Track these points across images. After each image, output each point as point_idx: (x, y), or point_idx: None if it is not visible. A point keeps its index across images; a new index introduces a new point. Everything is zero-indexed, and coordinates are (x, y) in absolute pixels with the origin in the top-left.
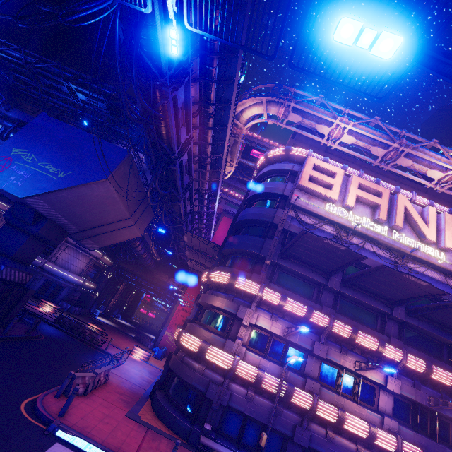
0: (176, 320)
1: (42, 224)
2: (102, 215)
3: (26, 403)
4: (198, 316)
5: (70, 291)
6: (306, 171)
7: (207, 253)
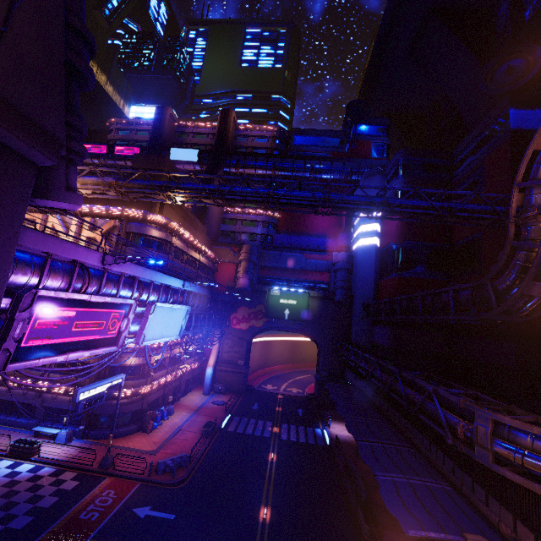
0: None
1: None
2: None
3: None
4: None
5: None
6: None
7: None
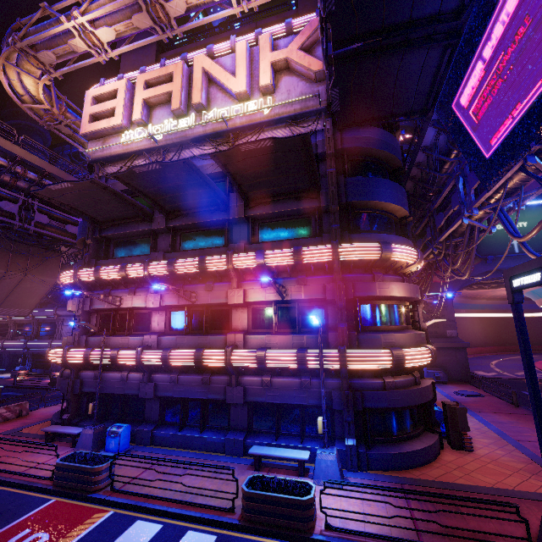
0: None
1: None
2: None
3: None
4: None
5: None
6: (86, 113)
7: None
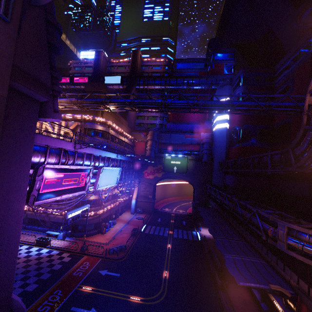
0: None
1: None
2: None
3: None
4: None
5: None
6: None
7: None
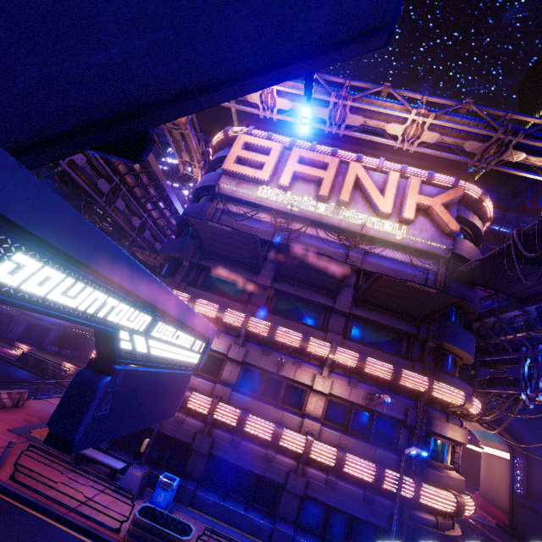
0: None
1: None
2: None
3: None
4: None
5: (59, 333)
6: (233, 152)
7: None
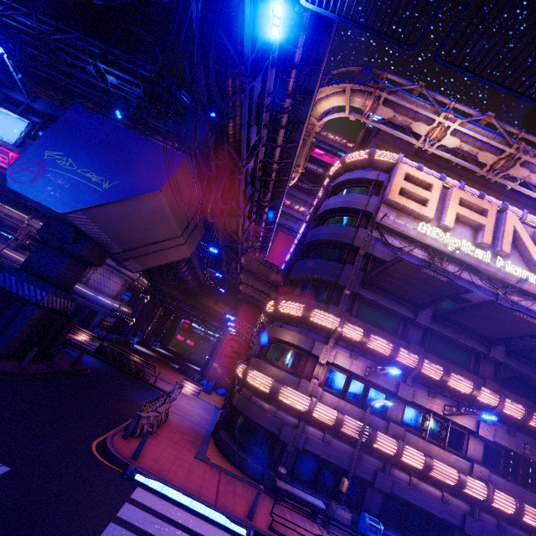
0: (225, 351)
1: (84, 244)
2: (149, 233)
3: (96, 445)
4: (263, 351)
5: (105, 316)
6: (397, 183)
7: (267, 277)
